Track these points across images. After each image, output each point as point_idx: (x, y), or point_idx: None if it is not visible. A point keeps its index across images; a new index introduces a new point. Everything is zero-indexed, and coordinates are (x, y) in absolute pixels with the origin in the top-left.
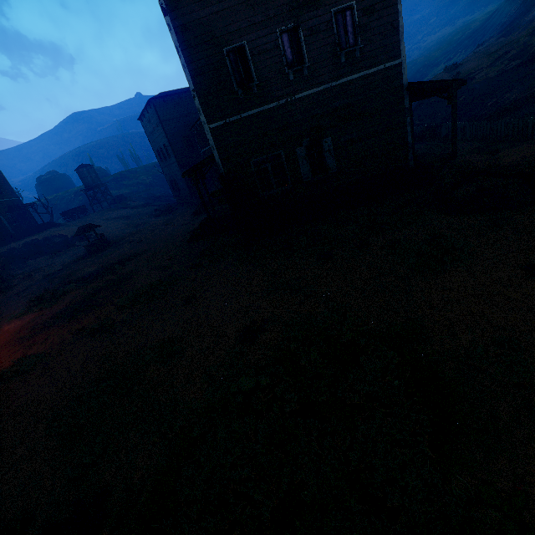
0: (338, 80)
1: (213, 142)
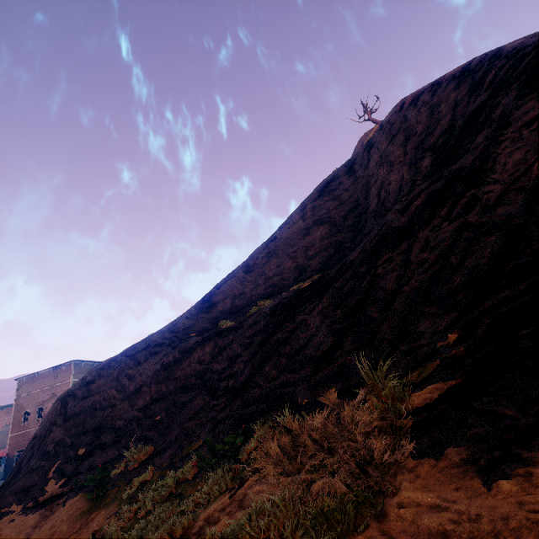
0: None
1: (9, 441)
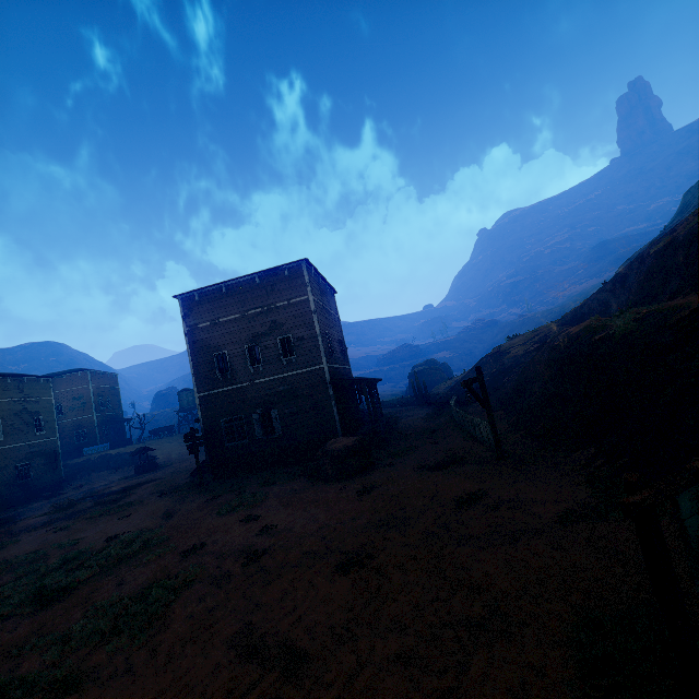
0: (283, 374)
1: (199, 405)
